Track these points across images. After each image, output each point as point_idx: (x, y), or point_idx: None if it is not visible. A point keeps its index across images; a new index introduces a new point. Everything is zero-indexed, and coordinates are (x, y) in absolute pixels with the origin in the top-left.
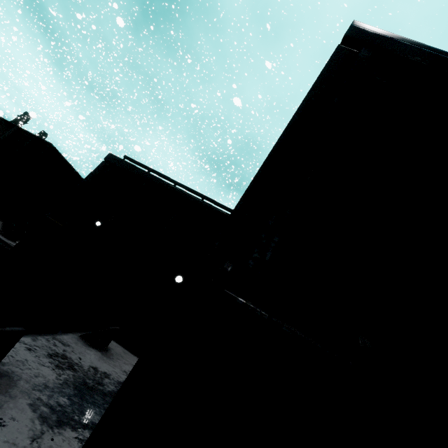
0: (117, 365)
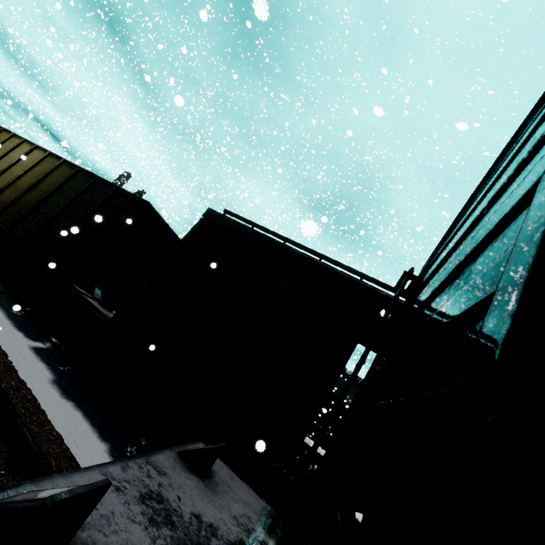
0: (224, 504)
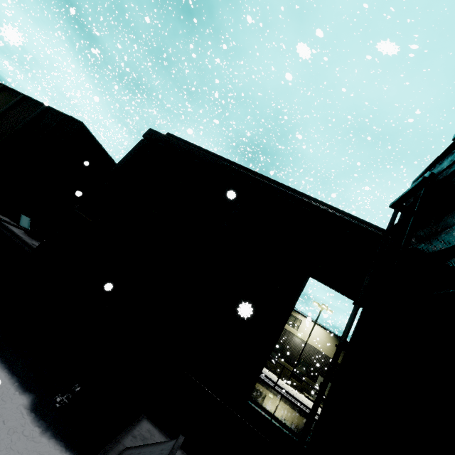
0: None
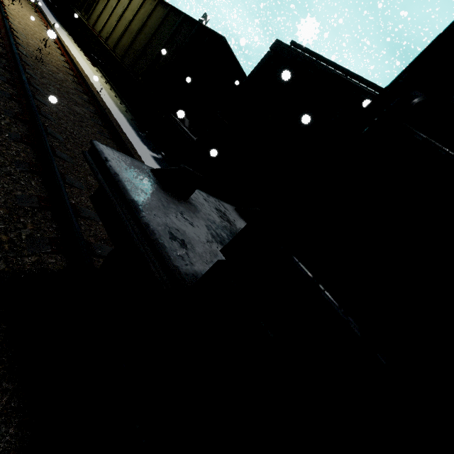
0: None
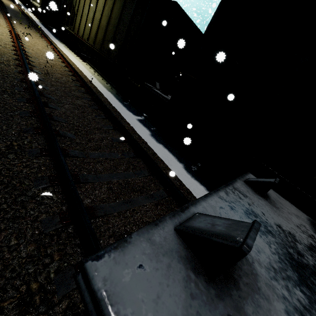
0: (286, 217)
